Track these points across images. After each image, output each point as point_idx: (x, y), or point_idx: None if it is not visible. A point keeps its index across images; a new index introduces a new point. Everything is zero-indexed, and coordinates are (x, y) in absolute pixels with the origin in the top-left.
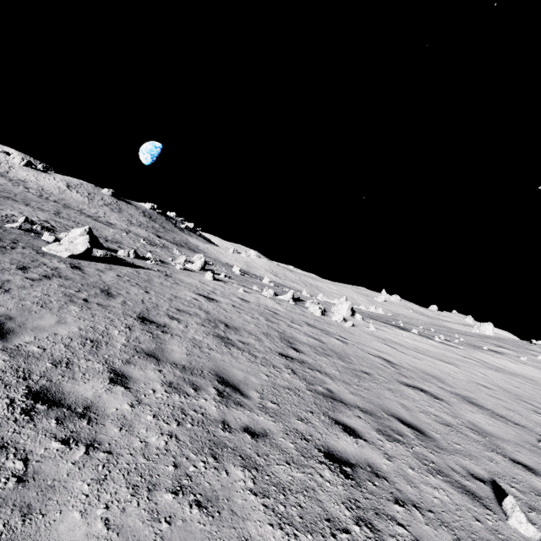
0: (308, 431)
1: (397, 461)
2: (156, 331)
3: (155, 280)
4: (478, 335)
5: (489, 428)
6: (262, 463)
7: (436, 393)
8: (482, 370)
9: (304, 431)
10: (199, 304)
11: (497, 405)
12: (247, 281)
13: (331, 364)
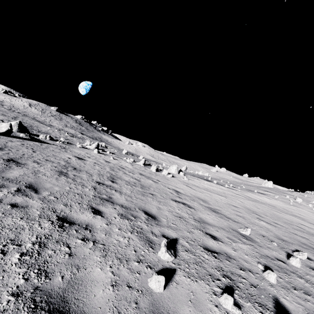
0: (62, 209)
1: (113, 225)
2: (12, 165)
3: (50, 148)
4: (258, 186)
5: (210, 221)
6: (0, 216)
7: (193, 205)
8: (242, 200)
9: (59, 209)
10: (68, 160)
11: (232, 213)
12: (125, 156)
13: (131, 189)
